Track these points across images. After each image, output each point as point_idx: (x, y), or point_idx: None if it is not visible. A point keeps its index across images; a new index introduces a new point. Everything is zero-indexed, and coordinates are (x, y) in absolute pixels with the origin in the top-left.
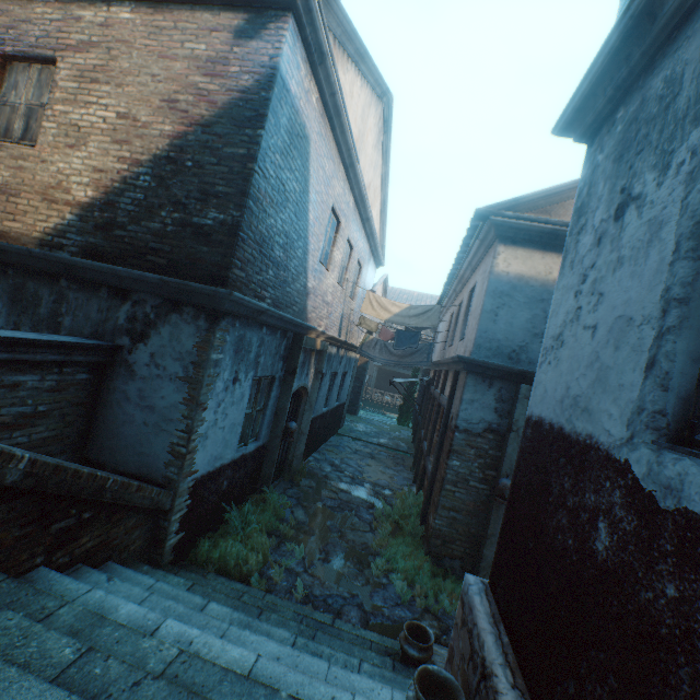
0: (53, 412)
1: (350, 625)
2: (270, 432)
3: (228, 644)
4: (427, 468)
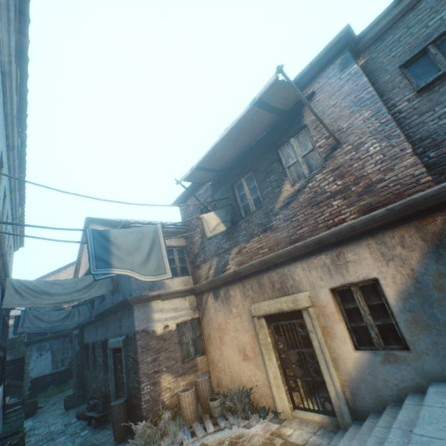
0: (16, 372)
1: None
2: None
3: None
4: None
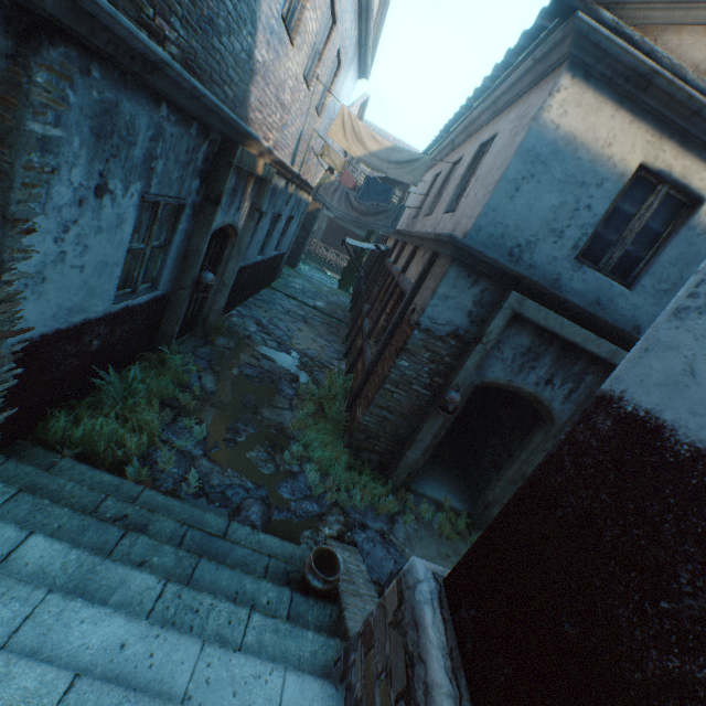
0: None
1: (249, 528)
2: (176, 280)
3: (17, 664)
4: (365, 353)
